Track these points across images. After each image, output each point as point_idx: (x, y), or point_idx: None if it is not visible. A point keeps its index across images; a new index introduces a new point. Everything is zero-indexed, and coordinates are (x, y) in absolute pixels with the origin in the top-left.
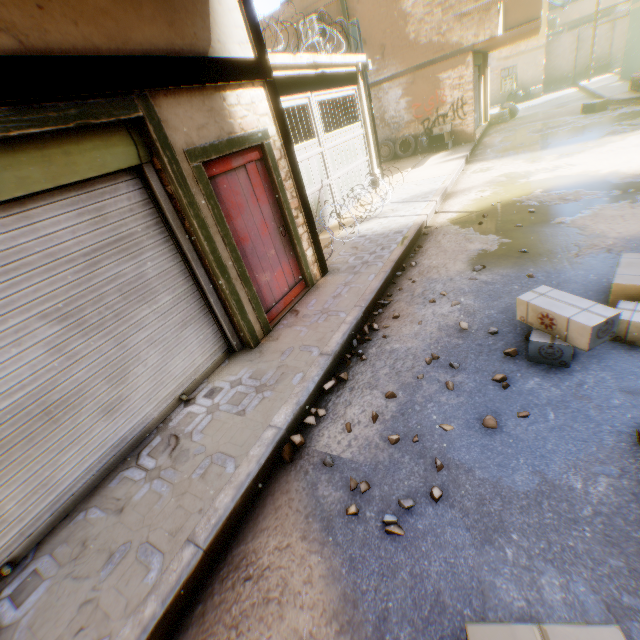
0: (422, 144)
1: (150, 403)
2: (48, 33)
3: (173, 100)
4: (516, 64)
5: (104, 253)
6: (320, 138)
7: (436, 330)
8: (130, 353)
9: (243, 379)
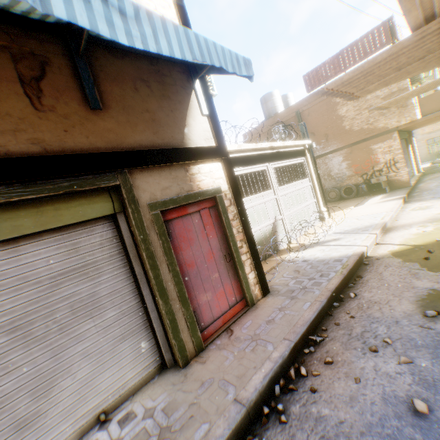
0: (362, 189)
1: (67, 419)
2: (66, 142)
3: (146, 173)
4: (438, 135)
5: (68, 276)
6: (275, 189)
7: (378, 399)
8: (63, 364)
9: (156, 409)
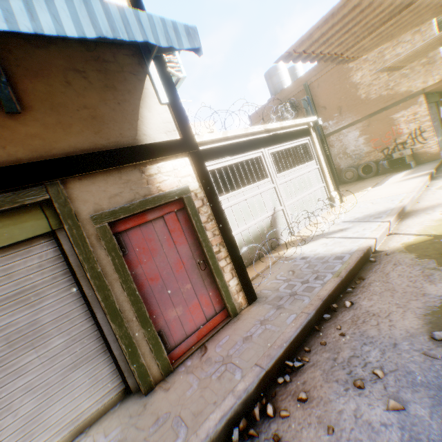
0: (383, 166)
1: None
2: None
3: (88, 181)
4: None
5: (0, 306)
6: (272, 177)
7: None
8: (1, 402)
9: None
